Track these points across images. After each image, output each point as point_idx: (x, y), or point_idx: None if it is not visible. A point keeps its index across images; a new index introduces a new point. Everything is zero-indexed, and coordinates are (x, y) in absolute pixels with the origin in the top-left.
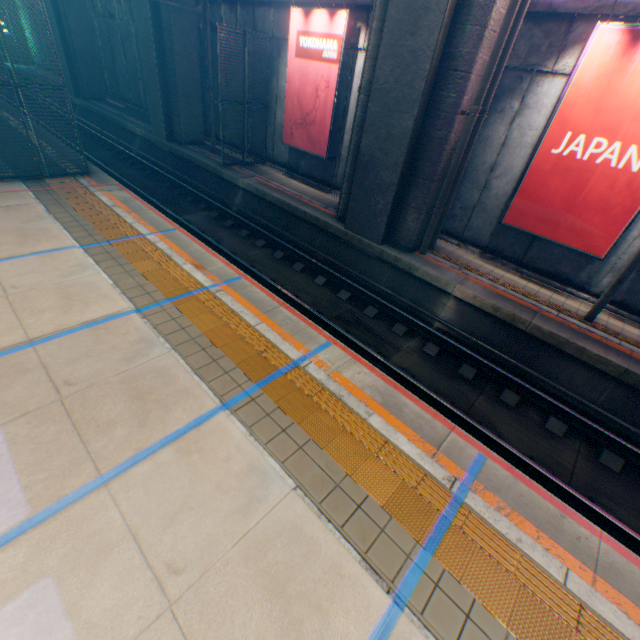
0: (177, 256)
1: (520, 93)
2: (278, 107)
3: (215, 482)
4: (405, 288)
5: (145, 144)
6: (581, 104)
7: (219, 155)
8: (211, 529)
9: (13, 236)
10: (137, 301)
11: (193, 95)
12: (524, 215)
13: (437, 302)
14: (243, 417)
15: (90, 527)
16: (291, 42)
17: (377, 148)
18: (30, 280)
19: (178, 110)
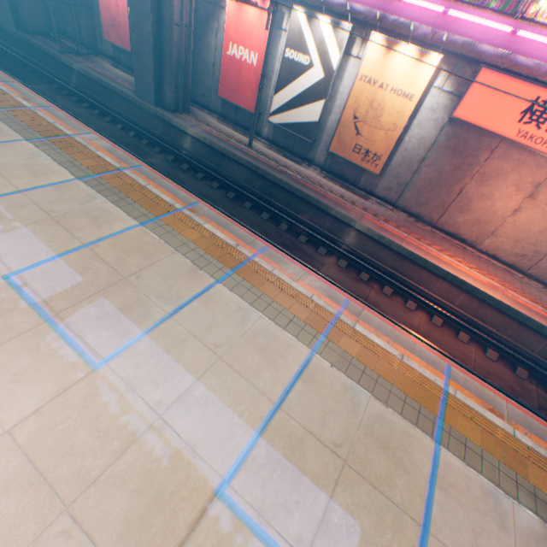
0: (13, 94)
1: (217, 19)
2: (100, 12)
3: (17, 154)
4: (170, 133)
5: None
6: (232, 28)
7: (62, 46)
8: (13, 161)
9: None
10: None
11: None
12: (226, 92)
13: (184, 140)
14: (36, 145)
15: None
16: None
17: (141, 43)
18: None
19: (22, 4)
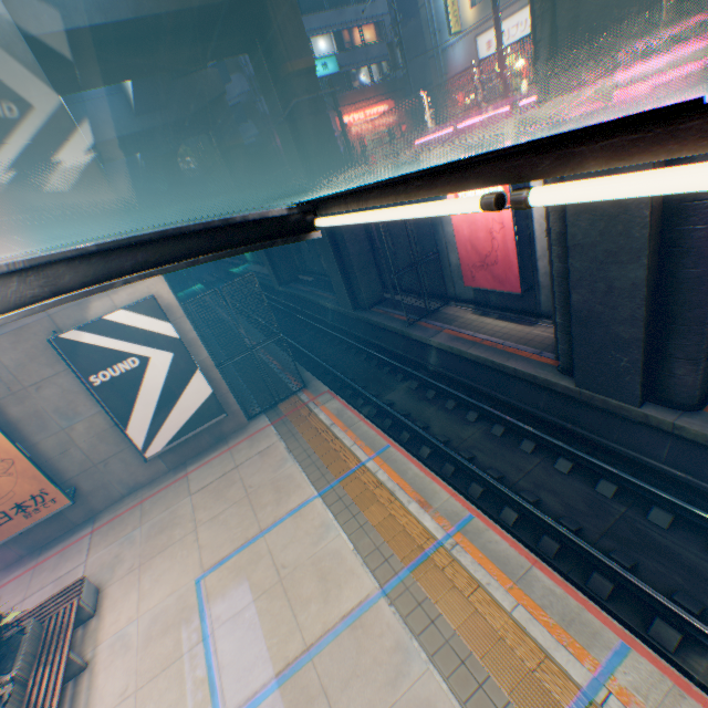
0: (398, 489)
1: None
2: (449, 250)
3: None
4: (706, 467)
5: (335, 314)
6: None
7: (401, 309)
8: None
9: (271, 491)
10: (378, 574)
11: (366, 265)
12: None
13: None
14: None
15: None
16: (448, 198)
17: (595, 302)
18: (292, 553)
19: (357, 283)
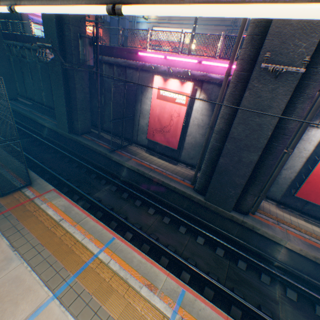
0: (130, 277)
1: None
2: (141, 117)
3: None
4: (250, 238)
5: (51, 132)
6: None
7: (103, 140)
8: None
9: None
10: None
11: (86, 108)
12: (309, 193)
13: (274, 248)
14: None
15: None
16: (154, 91)
17: (230, 165)
18: None
19: (77, 117)
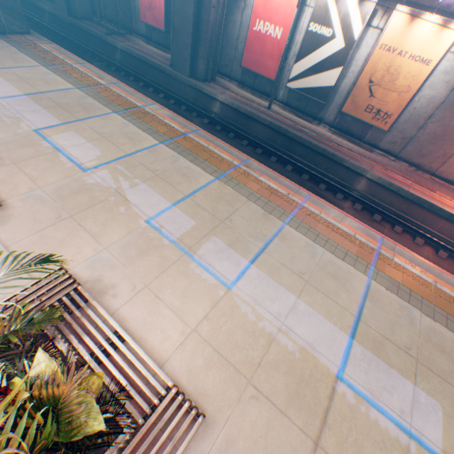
0: (89, 74)
1: None
2: None
3: (113, 125)
4: (201, 100)
5: (53, 18)
6: (260, 6)
7: (104, 28)
8: (113, 131)
9: (10, 60)
10: (76, 87)
11: None
12: (248, 62)
13: (213, 105)
14: (121, 116)
15: (80, 127)
16: None
17: (181, 24)
18: (29, 76)
19: None
